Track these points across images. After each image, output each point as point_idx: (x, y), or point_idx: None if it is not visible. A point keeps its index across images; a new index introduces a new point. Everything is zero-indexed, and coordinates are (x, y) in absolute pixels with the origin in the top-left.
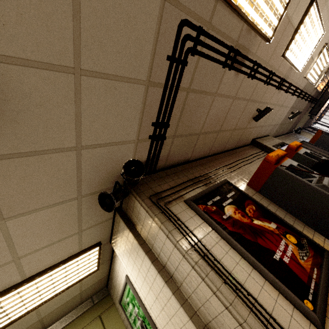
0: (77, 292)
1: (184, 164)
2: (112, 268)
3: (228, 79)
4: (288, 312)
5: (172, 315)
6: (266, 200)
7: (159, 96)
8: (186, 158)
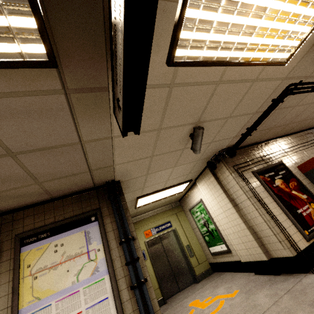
0: (169, 199)
1: (253, 145)
2: (188, 193)
3: (311, 95)
4: (294, 231)
5: (232, 220)
6: (307, 181)
7: (257, 116)
8: (256, 141)
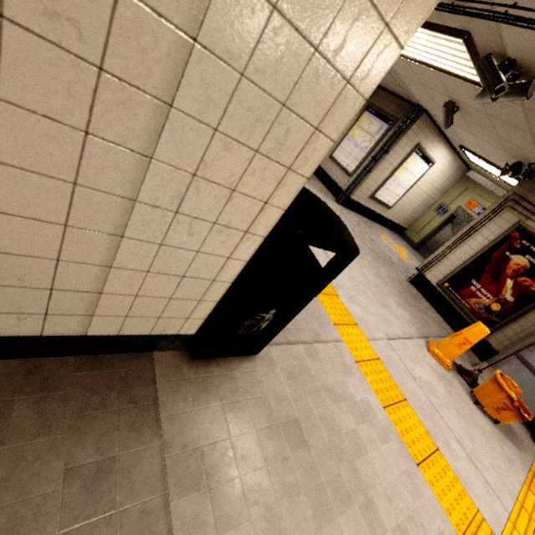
0: None
1: None
2: None
3: None
4: (442, 272)
5: None
6: None
7: None
8: None
